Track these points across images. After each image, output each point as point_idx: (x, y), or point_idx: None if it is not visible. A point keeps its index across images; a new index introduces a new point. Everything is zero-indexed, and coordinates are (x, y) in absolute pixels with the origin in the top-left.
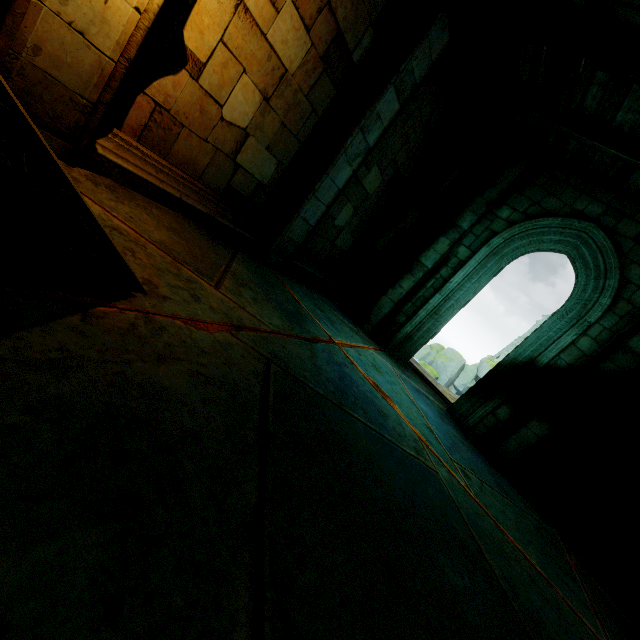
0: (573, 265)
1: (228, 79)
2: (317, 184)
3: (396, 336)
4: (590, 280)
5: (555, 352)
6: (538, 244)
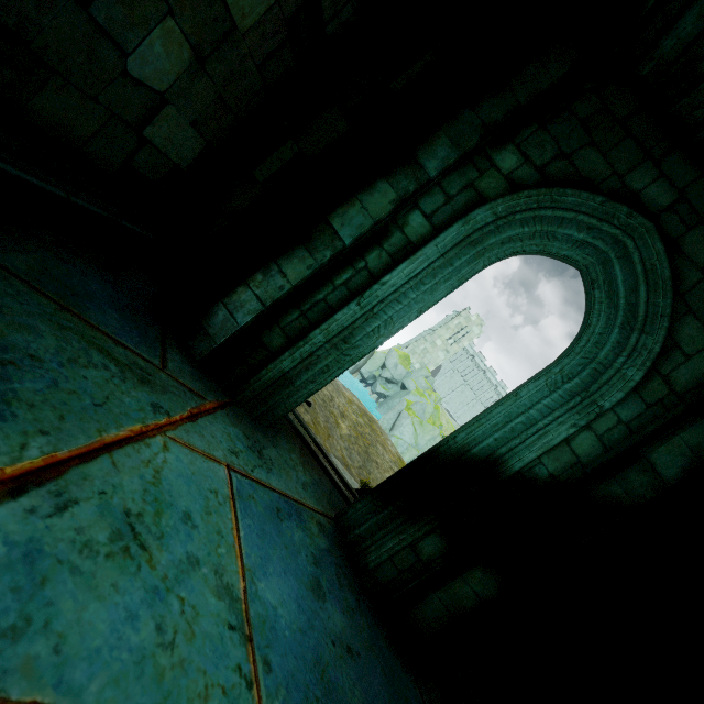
0: (589, 293)
1: None
2: None
3: (259, 376)
4: (613, 327)
5: (537, 452)
6: (546, 240)
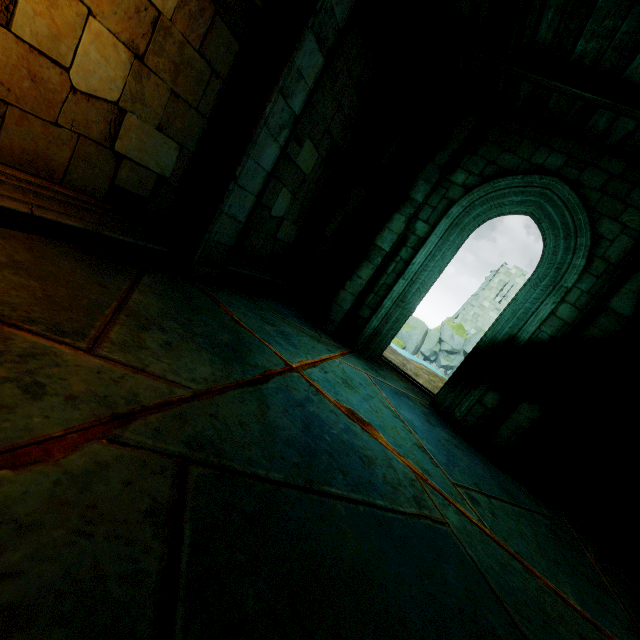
0: (539, 226)
1: (65, 25)
2: (237, 169)
3: (363, 333)
4: (560, 241)
5: (535, 325)
6: (500, 208)
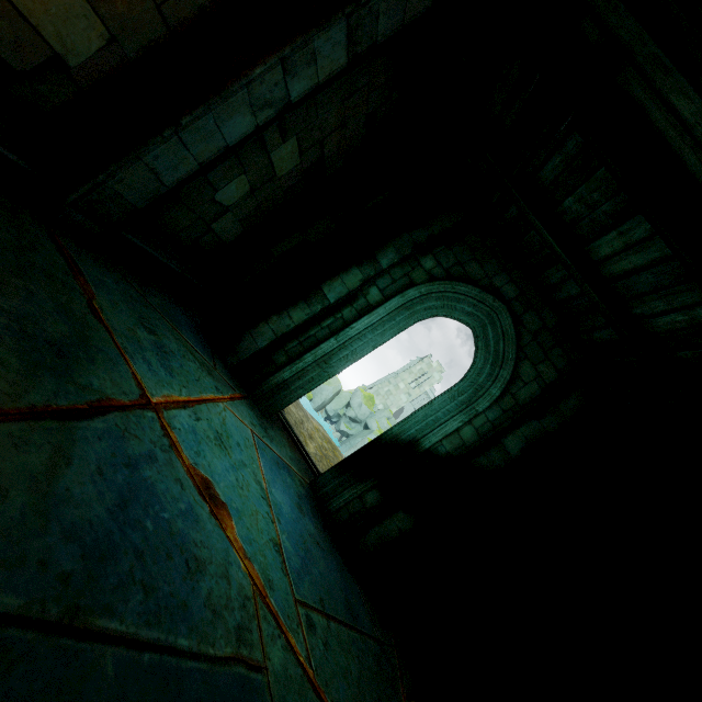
0: (476, 343)
1: None
2: (186, 117)
3: (268, 381)
4: (487, 364)
5: (439, 437)
6: (451, 310)
